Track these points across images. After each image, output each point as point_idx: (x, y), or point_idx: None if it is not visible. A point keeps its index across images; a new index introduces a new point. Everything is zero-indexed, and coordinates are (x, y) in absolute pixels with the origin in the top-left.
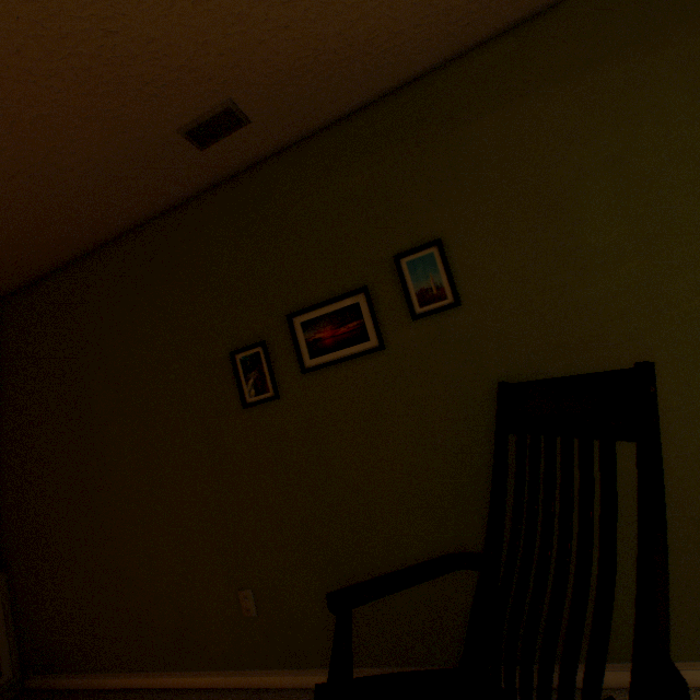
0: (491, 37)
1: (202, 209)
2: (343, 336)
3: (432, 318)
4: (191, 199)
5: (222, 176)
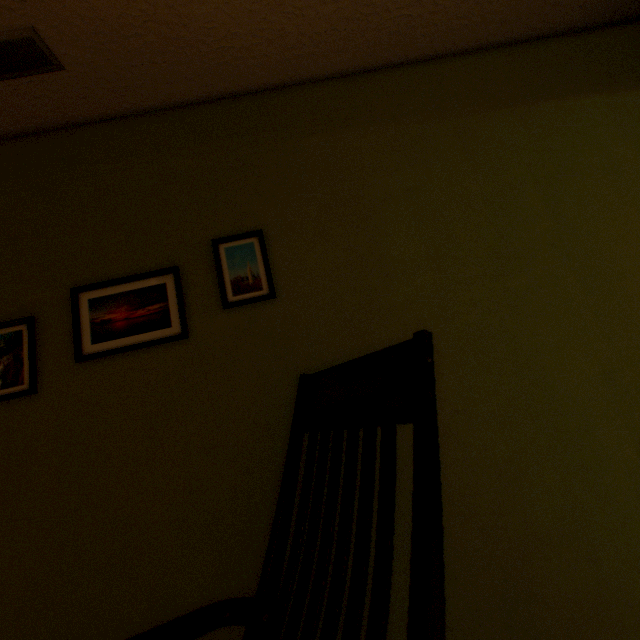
0: (323, 78)
1: None
2: (141, 319)
3: (245, 308)
4: None
5: (27, 126)
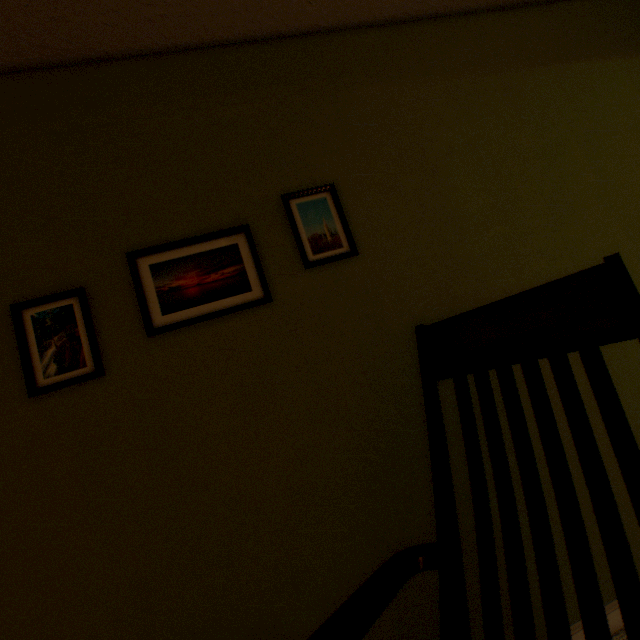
0: (370, 25)
1: None
2: (216, 284)
3: (328, 267)
4: None
5: (31, 59)
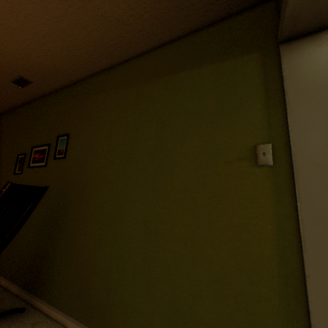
0: (103, 70)
1: (32, 105)
2: (40, 158)
3: (59, 160)
4: (31, 101)
5: (37, 96)
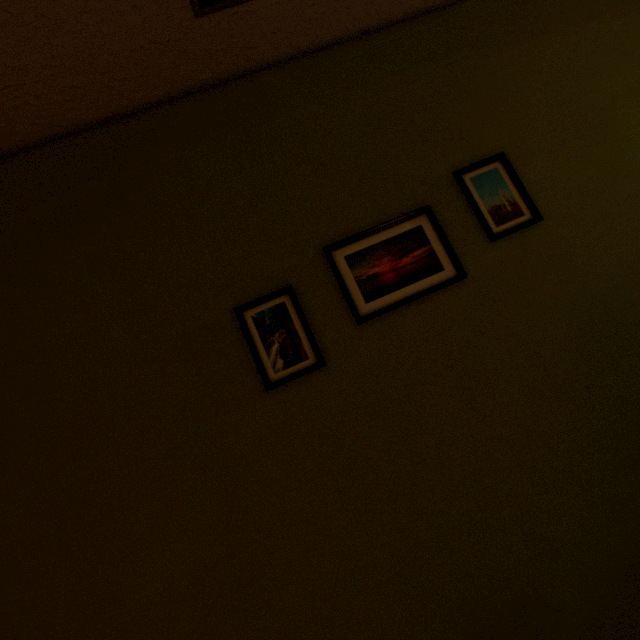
0: None
1: (168, 121)
2: (408, 268)
3: (512, 238)
4: (148, 109)
5: (203, 79)
